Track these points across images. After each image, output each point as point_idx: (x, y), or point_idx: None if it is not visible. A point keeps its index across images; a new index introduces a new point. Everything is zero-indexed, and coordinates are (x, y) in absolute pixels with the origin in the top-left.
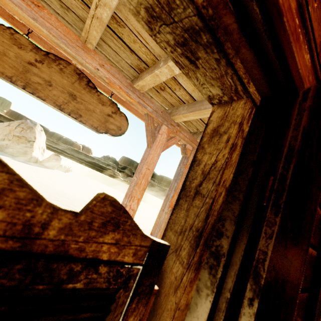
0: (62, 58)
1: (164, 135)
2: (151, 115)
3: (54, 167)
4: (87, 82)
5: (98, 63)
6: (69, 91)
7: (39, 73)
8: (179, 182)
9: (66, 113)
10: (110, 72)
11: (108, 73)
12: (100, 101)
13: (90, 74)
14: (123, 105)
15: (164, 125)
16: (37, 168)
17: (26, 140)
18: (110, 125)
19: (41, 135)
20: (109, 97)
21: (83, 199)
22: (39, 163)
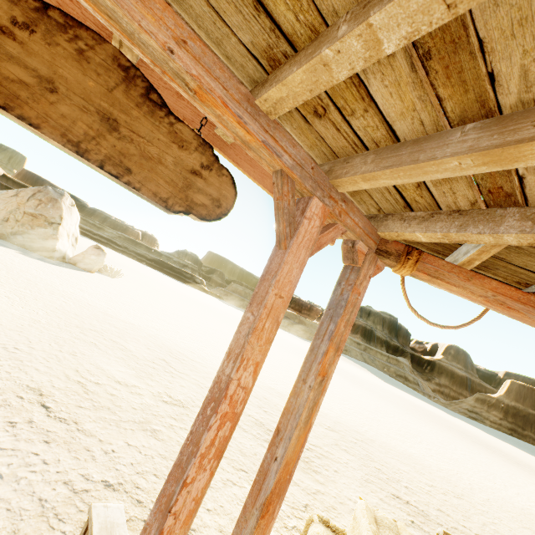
0: (83, 25)
1: (315, 221)
2: (289, 175)
3: (94, 269)
4: (145, 90)
5: (172, 35)
6: (102, 108)
7: (23, 56)
8: (339, 322)
9: (93, 163)
10: (200, 63)
11: (195, 65)
12: (175, 137)
13: (153, 78)
14: (225, 152)
15: (315, 198)
16: (63, 270)
17: (46, 221)
18: (196, 195)
19: (71, 214)
20: (194, 130)
21: (140, 328)
22: (69, 261)
